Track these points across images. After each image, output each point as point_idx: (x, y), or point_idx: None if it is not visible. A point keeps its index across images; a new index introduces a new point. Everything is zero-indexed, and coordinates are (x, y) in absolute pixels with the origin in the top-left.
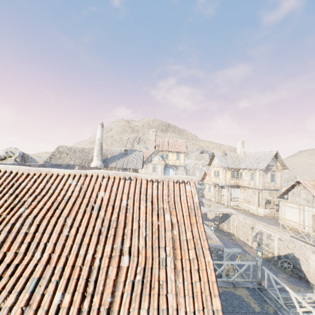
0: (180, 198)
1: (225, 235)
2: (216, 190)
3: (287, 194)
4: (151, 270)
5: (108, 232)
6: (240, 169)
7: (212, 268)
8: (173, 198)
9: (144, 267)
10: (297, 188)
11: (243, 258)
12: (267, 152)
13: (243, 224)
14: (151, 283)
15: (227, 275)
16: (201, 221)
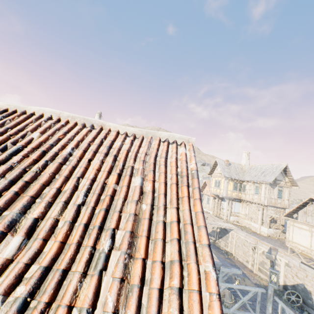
0: (165, 160)
1: (221, 252)
2: (216, 202)
3: (296, 213)
4: (62, 276)
5: (8, 188)
6: (244, 181)
7: (215, 291)
8: (154, 158)
9: (46, 268)
10: (310, 206)
11: (242, 283)
12: (276, 165)
13: (244, 242)
14: (48, 312)
15: (222, 302)
16: (198, 195)
